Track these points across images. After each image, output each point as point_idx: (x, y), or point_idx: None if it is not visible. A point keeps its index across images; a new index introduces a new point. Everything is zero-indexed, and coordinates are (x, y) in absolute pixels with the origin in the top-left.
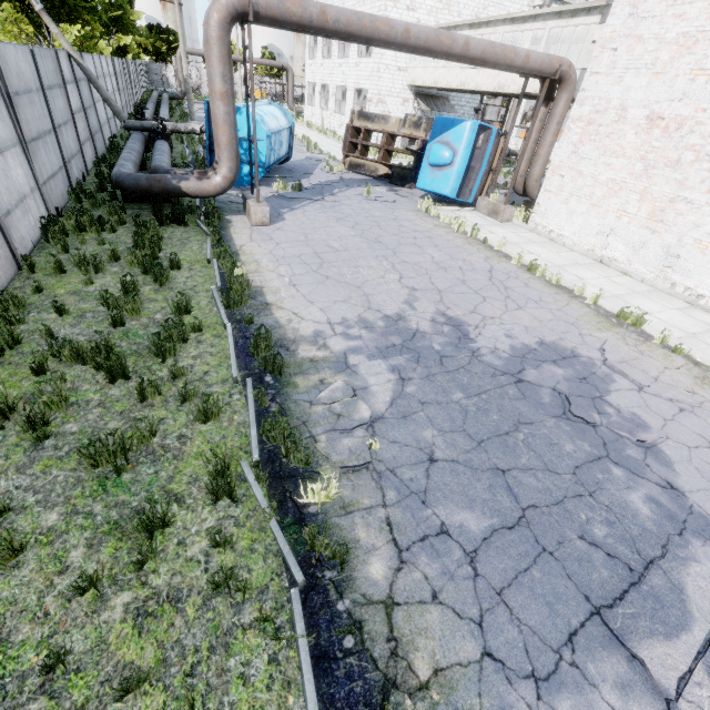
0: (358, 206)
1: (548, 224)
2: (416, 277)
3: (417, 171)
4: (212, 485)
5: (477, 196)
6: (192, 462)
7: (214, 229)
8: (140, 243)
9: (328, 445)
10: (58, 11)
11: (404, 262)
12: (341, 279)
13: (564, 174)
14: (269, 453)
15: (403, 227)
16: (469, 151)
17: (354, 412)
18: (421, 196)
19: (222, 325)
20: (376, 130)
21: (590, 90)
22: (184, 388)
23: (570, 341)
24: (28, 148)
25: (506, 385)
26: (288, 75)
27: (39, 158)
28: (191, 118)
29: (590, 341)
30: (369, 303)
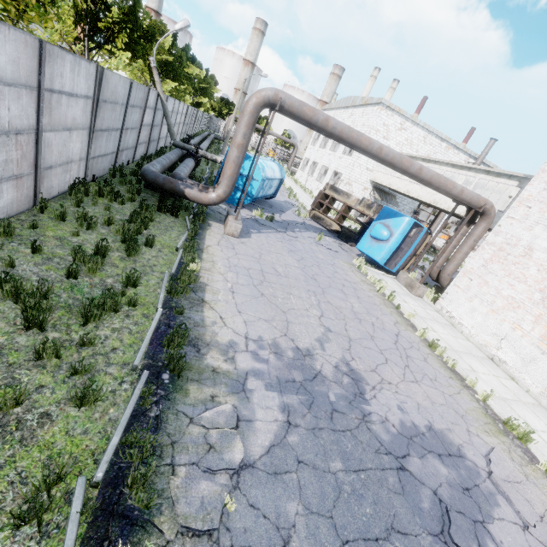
0: (309, 246)
1: (452, 311)
2: (334, 320)
3: (360, 236)
4: (20, 508)
5: (400, 269)
6: (34, 453)
7: (195, 227)
8: (134, 218)
9: (183, 484)
10: (168, 73)
11: (328, 302)
12: (272, 299)
13: (472, 278)
14: (118, 471)
15: (336, 273)
16: (403, 237)
17: (227, 448)
18: (357, 254)
19: (156, 307)
20: (339, 200)
21: (505, 227)
22: (79, 363)
23: (458, 435)
24: (94, 133)
25: (388, 469)
26: (294, 150)
27: (99, 142)
28: (222, 152)
29: (477, 442)
30: (288, 330)
